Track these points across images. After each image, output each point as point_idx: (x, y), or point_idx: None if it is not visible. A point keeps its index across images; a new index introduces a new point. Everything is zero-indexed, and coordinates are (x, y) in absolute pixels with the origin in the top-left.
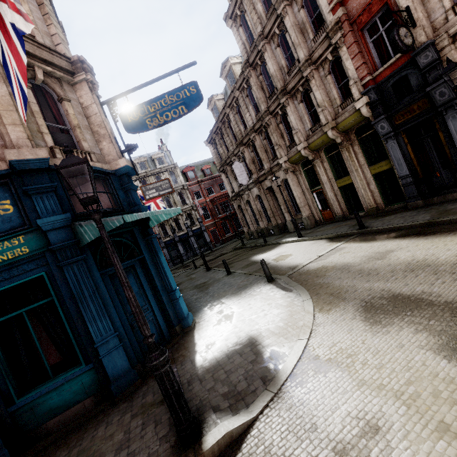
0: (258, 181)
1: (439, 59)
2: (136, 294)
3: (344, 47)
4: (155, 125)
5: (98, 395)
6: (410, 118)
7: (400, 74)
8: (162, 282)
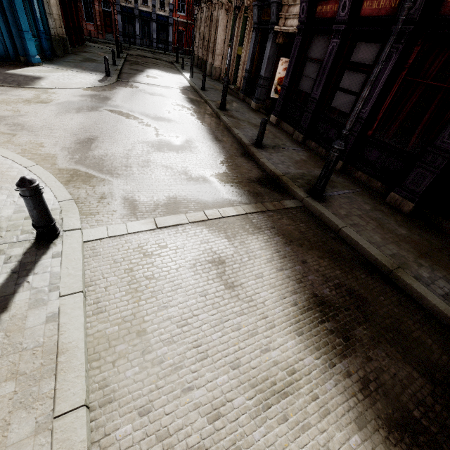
0: None
1: None
2: None
3: None
4: None
5: None
6: (266, 20)
7: None
8: (14, 18)
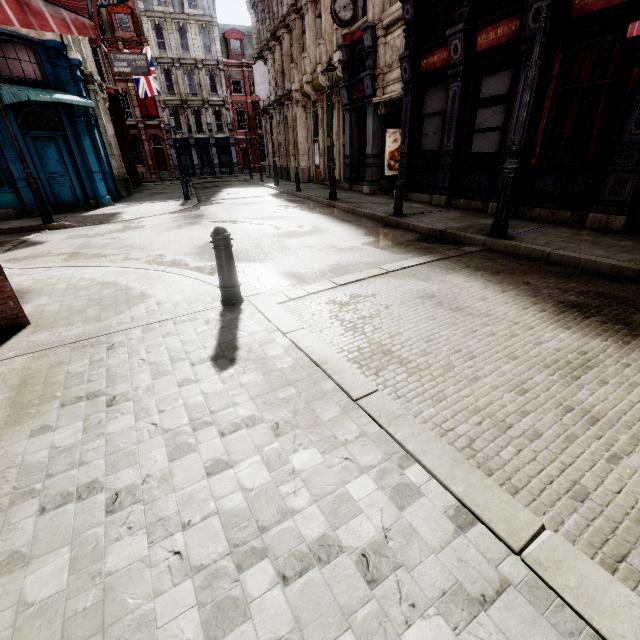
0: (281, 102)
1: (375, 48)
2: (57, 162)
3: None
4: None
5: (18, 210)
6: (358, 97)
7: (363, 44)
8: (83, 162)
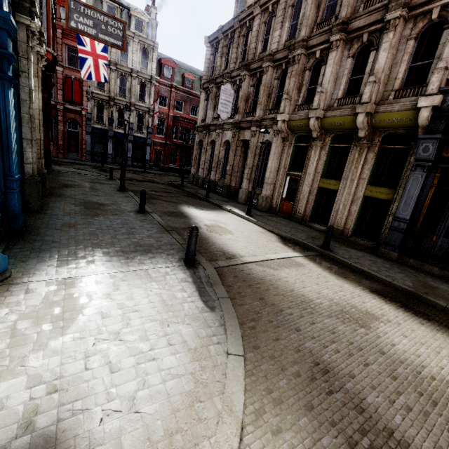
0: (239, 126)
1: None
2: None
3: None
4: None
5: None
6: None
7: None
8: None
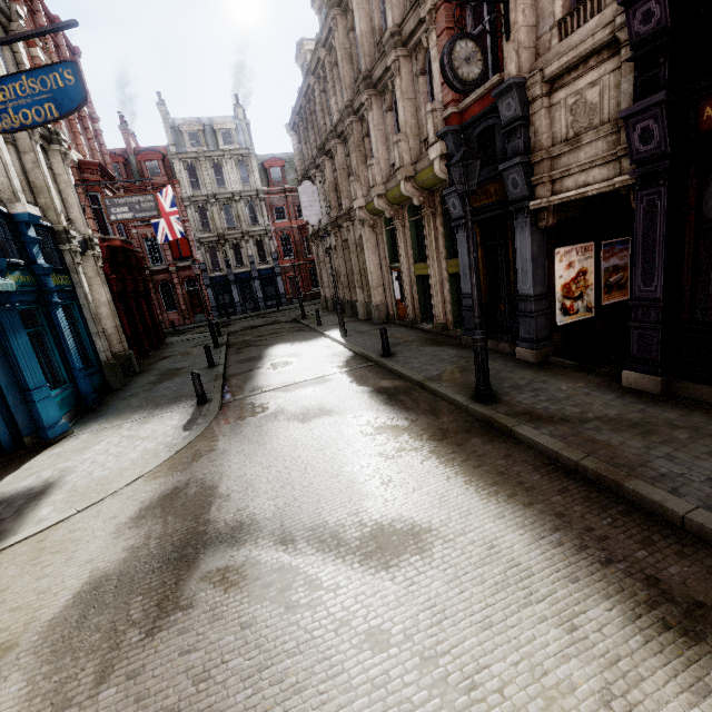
0: (337, 224)
1: (526, 118)
2: None
3: (434, 32)
4: (6, 127)
5: None
6: (486, 204)
7: (488, 121)
8: (13, 375)
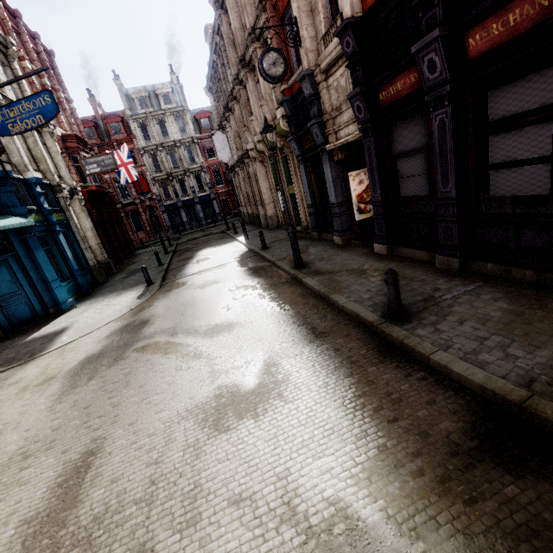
0: (242, 161)
1: (317, 94)
2: (9, 282)
3: (269, 36)
4: (17, 131)
5: None
6: (310, 147)
7: (303, 94)
8: (39, 274)
